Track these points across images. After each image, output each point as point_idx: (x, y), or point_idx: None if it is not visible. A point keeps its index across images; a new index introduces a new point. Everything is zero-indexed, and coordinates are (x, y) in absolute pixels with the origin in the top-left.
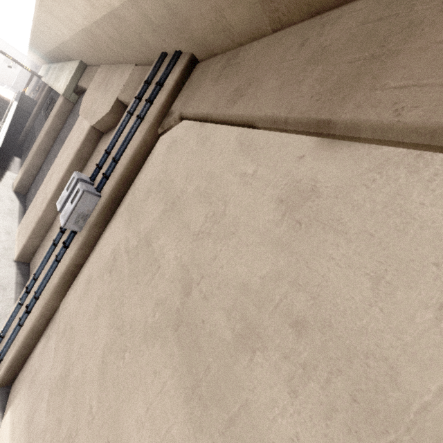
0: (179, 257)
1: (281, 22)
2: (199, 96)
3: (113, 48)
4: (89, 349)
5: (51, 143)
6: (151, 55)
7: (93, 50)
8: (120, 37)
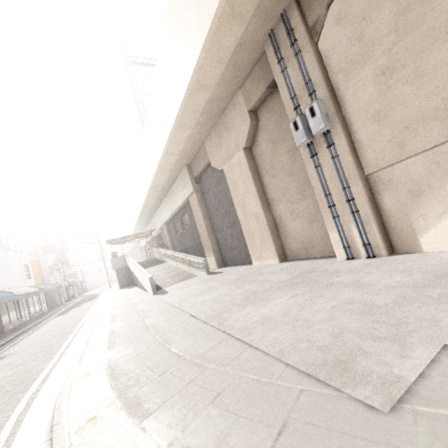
0: None
1: None
2: None
3: (224, 94)
4: (445, 71)
5: (209, 223)
6: (257, 53)
7: (203, 128)
8: (235, 69)
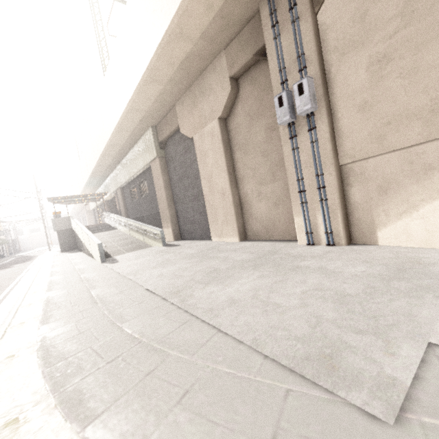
0: None
1: None
2: None
3: (206, 52)
4: None
5: (170, 193)
6: (250, 10)
7: (177, 86)
8: (223, 24)
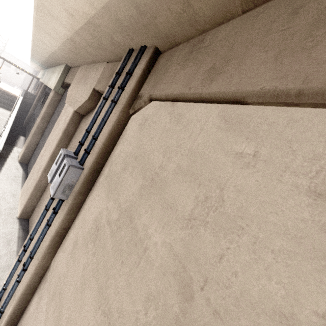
0: (169, 243)
1: (255, 0)
2: (167, 79)
3: (90, 51)
4: None
5: (46, 125)
6: (120, 52)
7: (74, 55)
8: (95, 41)
